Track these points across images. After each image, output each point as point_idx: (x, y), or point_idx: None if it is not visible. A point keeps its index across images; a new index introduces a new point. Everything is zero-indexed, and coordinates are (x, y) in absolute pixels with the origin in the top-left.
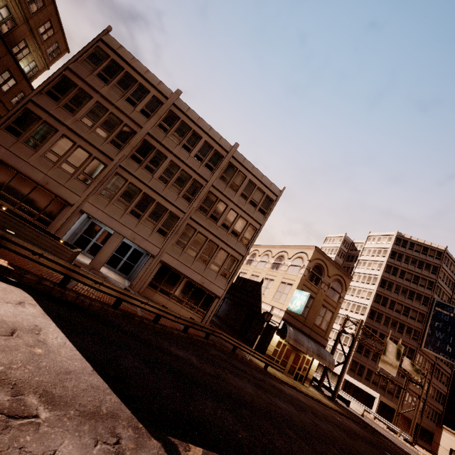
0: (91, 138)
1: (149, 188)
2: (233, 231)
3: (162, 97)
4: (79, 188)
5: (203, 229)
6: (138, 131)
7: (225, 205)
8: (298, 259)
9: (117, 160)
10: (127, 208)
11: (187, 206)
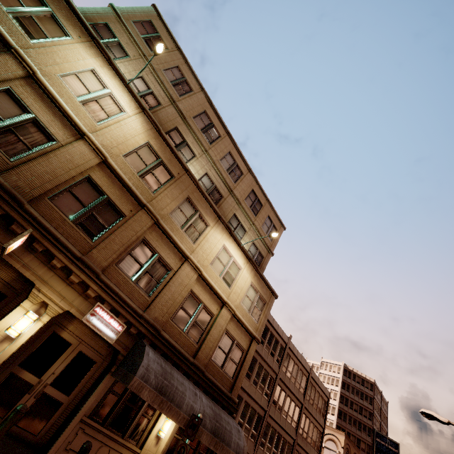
0: (257, 397)
1: (279, 425)
2: (312, 441)
3: (283, 343)
4: (251, 448)
5: (301, 449)
6: (274, 377)
7: (309, 420)
8: (332, 442)
9: (268, 410)
10: (270, 452)
11: (295, 432)
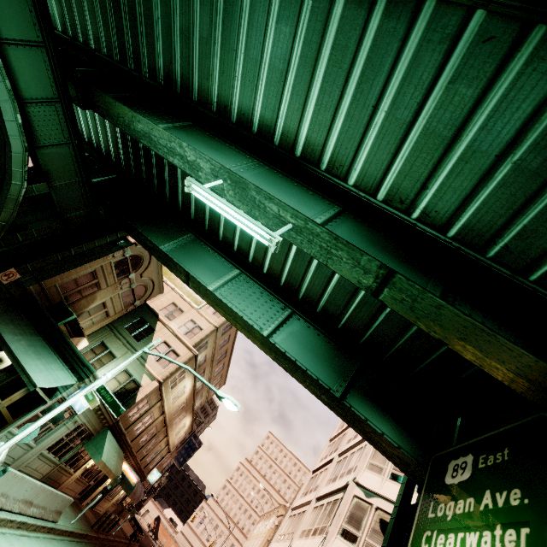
0: None
1: None
2: None
3: None
4: None
5: None
6: None
7: None
8: None
9: None
10: None
11: None
